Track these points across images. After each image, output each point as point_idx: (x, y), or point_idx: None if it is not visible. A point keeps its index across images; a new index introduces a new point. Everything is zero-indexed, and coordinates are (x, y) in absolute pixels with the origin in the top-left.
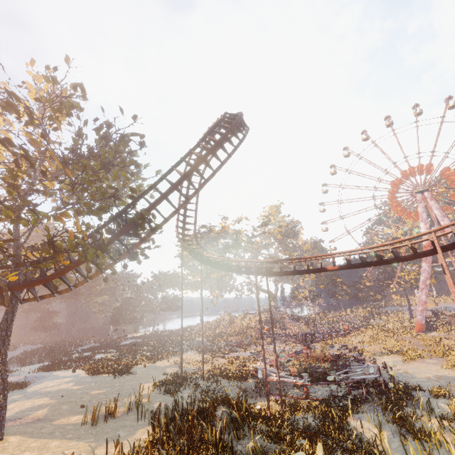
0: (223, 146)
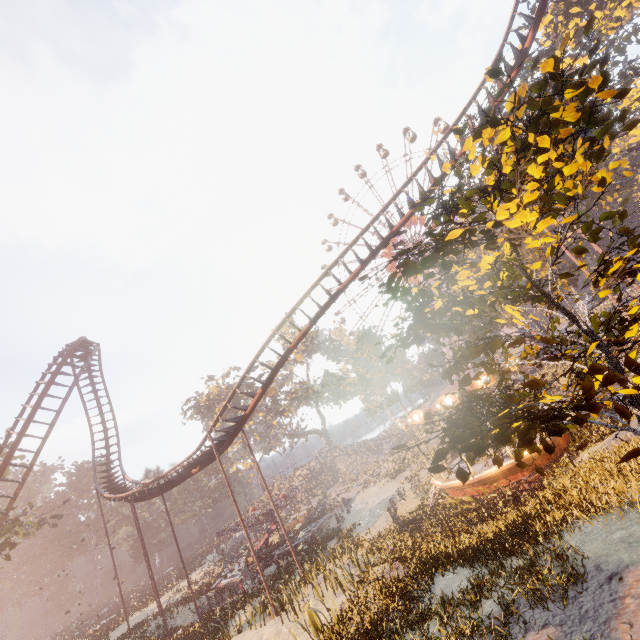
0: (43, 408)
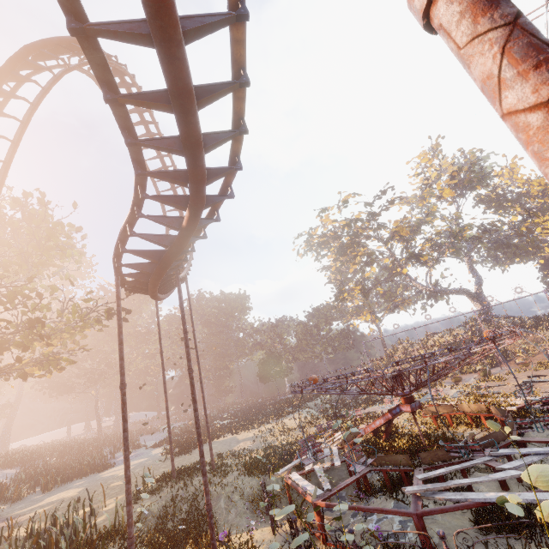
0: None
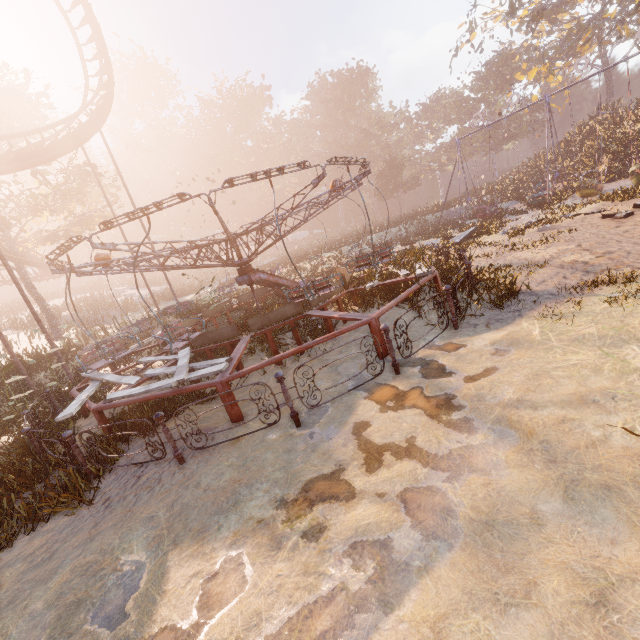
0: None
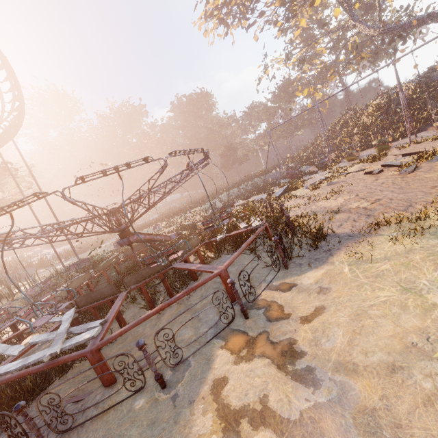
0: None
